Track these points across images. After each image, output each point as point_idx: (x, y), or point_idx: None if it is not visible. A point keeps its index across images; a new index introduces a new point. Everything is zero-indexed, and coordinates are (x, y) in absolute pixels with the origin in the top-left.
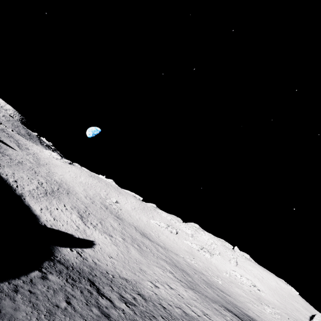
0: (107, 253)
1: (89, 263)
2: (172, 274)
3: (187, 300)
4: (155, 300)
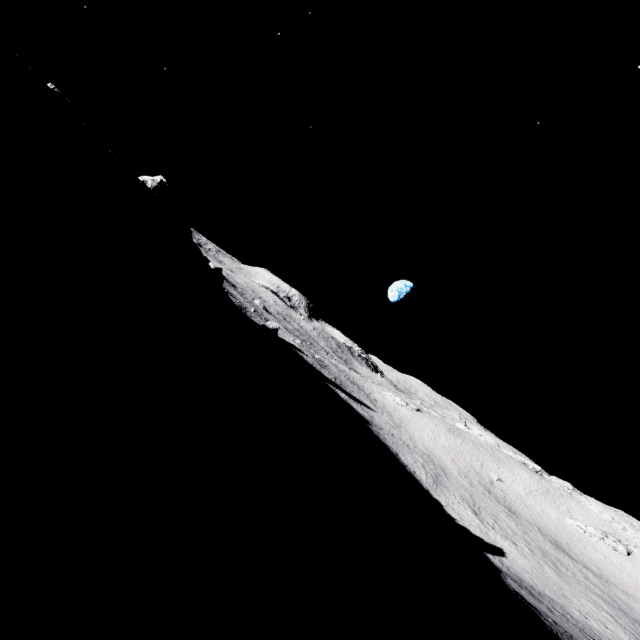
0: (521, 566)
1: (513, 573)
2: (612, 616)
3: None
4: (585, 625)
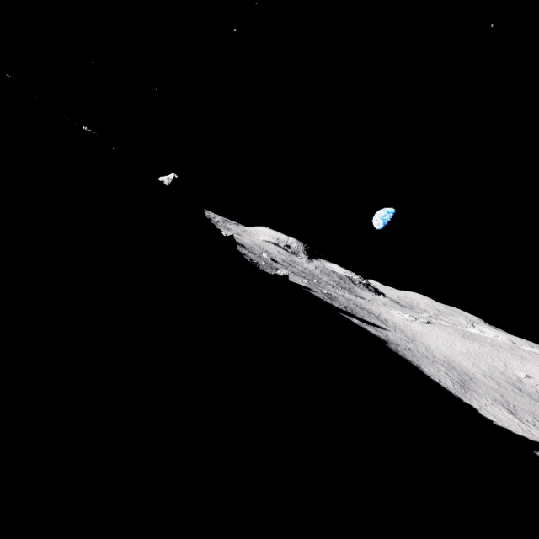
0: None
1: None
2: None
3: None
4: None
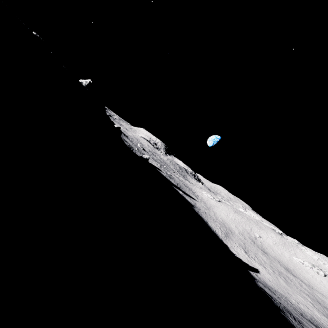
0: (267, 278)
1: (262, 281)
2: (312, 304)
3: (319, 317)
4: (297, 306)
